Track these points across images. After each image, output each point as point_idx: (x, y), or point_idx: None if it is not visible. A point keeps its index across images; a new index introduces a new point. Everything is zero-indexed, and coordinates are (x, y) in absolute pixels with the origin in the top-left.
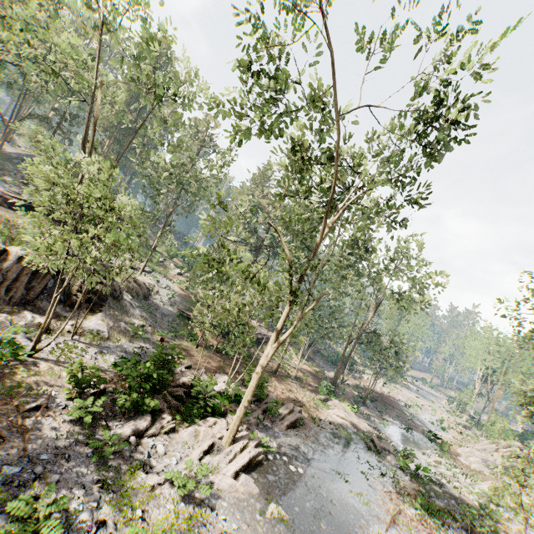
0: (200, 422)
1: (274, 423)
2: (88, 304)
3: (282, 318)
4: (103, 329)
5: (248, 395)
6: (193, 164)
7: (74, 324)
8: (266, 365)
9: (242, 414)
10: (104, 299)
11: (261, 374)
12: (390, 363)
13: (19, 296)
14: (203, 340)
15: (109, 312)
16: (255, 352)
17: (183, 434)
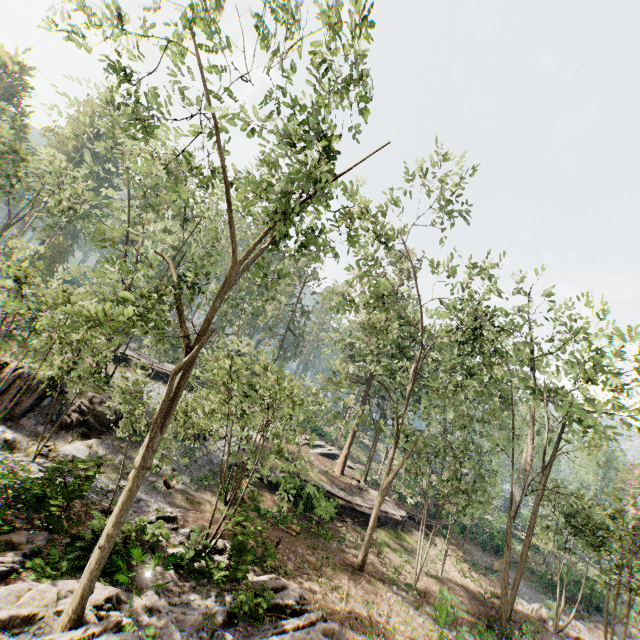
0: (62, 580)
1: (248, 637)
2: (85, 429)
3: (175, 383)
4: (82, 455)
5: (110, 522)
6: (297, 302)
7: (39, 441)
8: (141, 464)
9: (95, 562)
10: (107, 424)
11: (134, 482)
12: (639, 576)
13: (4, 410)
14: (252, 501)
15: (113, 442)
16: (352, 535)
17: (5, 587)
